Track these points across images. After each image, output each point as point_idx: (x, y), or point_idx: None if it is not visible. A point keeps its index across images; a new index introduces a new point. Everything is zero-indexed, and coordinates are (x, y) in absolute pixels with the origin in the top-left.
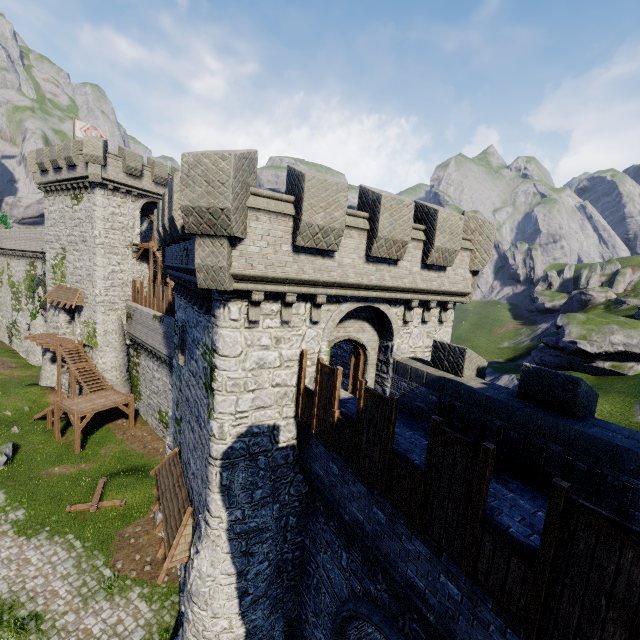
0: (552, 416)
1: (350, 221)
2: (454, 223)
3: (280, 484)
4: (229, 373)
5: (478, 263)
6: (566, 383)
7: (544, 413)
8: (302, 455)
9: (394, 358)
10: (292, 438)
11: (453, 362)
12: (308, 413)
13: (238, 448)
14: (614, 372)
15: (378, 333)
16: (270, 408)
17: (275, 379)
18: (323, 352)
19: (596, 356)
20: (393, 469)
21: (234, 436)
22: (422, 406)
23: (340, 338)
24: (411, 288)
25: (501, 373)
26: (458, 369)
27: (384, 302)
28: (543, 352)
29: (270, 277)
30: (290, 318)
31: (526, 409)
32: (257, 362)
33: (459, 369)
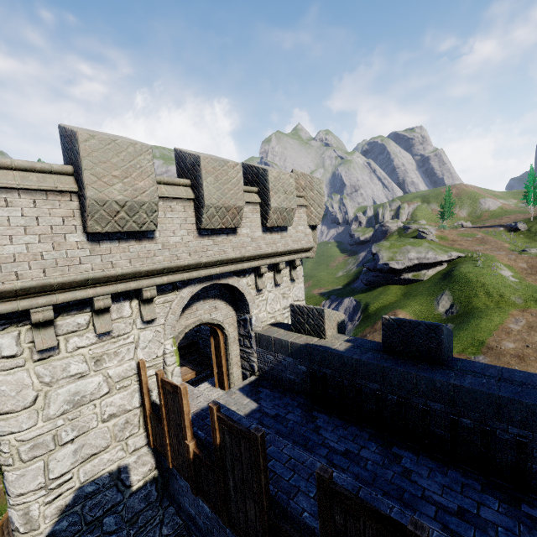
0: (425, 371)
1: (167, 191)
2: (286, 181)
3: (146, 533)
4: (20, 434)
5: (315, 217)
6: (428, 331)
7: (416, 369)
8: (167, 486)
9: (255, 331)
10: (150, 470)
11: (314, 324)
12: (160, 441)
13: (65, 527)
14: (415, 280)
15: (233, 307)
16: (107, 450)
17: (106, 410)
18: (168, 353)
19: (402, 271)
20: (277, 534)
21: (53, 515)
22: (293, 378)
23: (190, 326)
24: (257, 255)
25: (342, 298)
26: (320, 331)
27: (232, 275)
28: (367, 275)
29: (56, 283)
30: (109, 327)
31: (399, 368)
32: (69, 400)
33: (321, 331)
